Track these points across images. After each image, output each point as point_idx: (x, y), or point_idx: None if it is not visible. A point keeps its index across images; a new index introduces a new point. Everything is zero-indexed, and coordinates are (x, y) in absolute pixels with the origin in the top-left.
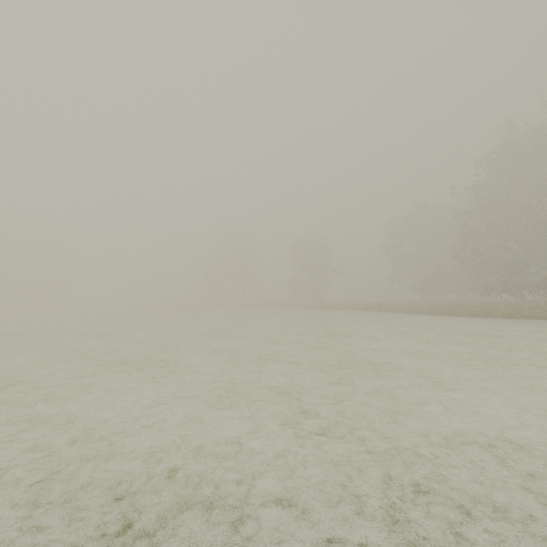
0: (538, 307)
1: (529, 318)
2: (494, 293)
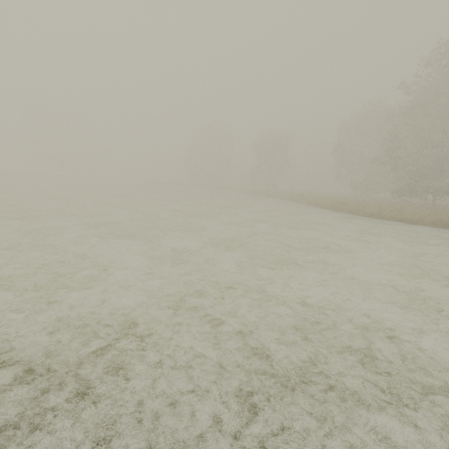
0: (398, 210)
1: (383, 218)
2: (404, 195)
